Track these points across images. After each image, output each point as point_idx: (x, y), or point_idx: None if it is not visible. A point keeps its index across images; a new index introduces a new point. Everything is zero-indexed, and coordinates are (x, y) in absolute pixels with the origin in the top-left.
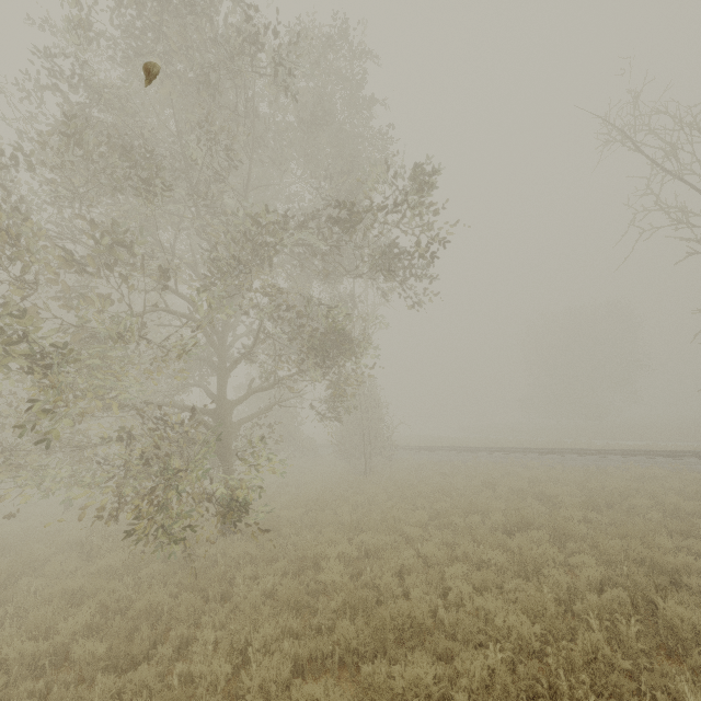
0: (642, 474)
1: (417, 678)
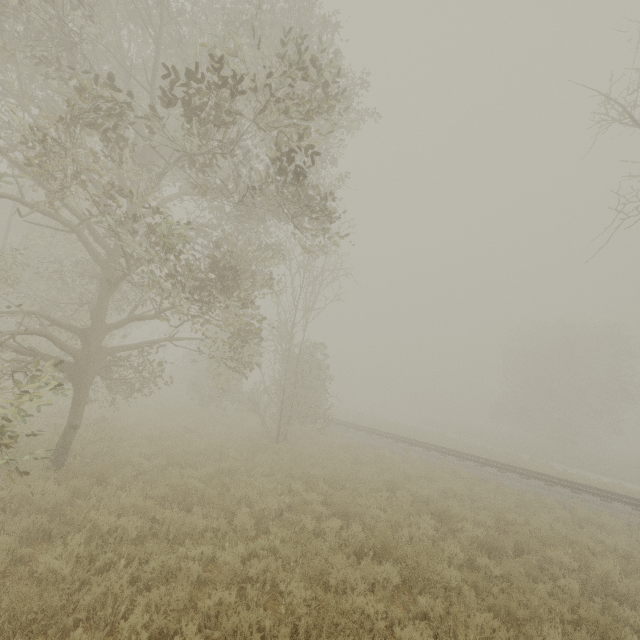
0: (585, 519)
1: None
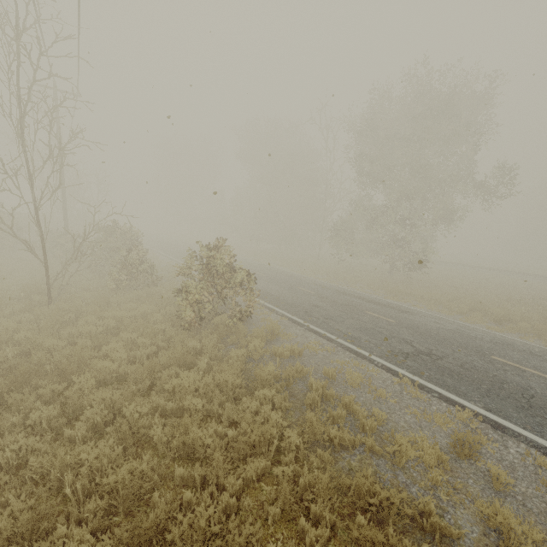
0: None
1: (480, 297)
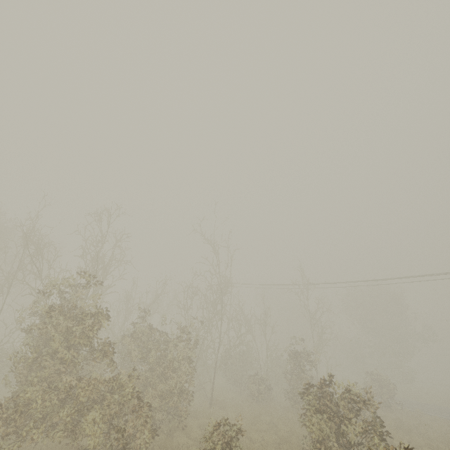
0: None
1: None
